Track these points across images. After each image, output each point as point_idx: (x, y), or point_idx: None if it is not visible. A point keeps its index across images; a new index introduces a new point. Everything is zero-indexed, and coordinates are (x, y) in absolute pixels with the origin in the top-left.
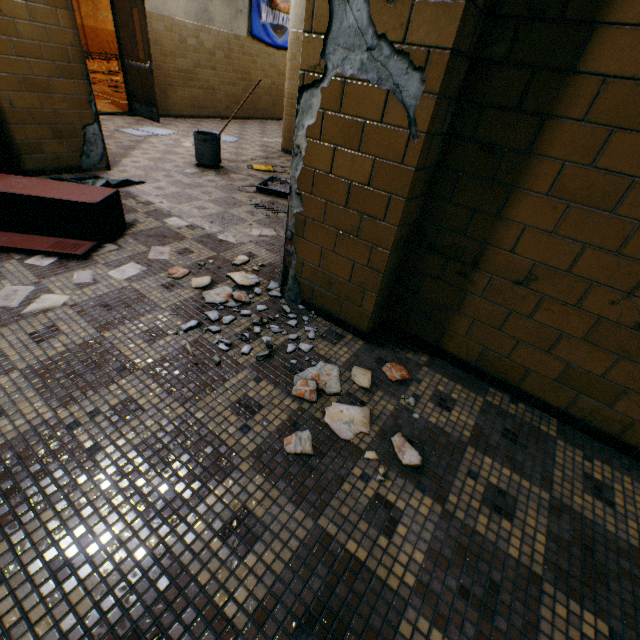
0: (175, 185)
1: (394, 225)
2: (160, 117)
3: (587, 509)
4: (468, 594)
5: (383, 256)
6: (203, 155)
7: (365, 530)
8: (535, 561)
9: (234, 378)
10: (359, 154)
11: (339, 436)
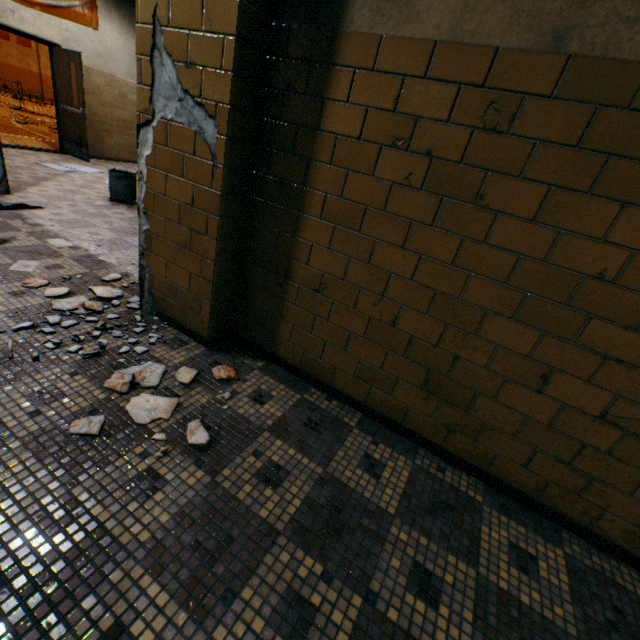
0: (77, 213)
1: (214, 239)
2: (93, 158)
3: (354, 480)
4: (200, 546)
5: (210, 266)
6: (117, 190)
7: (120, 497)
8: (282, 520)
9: (48, 372)
10: (184, 180)
11: (135, 420)
